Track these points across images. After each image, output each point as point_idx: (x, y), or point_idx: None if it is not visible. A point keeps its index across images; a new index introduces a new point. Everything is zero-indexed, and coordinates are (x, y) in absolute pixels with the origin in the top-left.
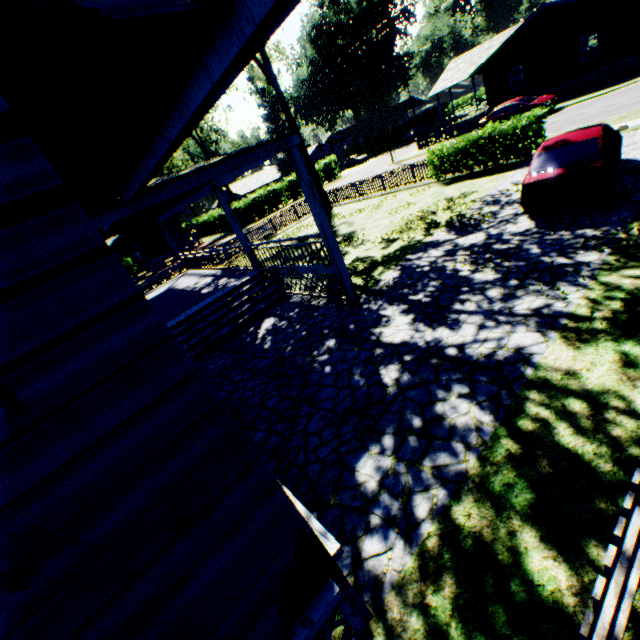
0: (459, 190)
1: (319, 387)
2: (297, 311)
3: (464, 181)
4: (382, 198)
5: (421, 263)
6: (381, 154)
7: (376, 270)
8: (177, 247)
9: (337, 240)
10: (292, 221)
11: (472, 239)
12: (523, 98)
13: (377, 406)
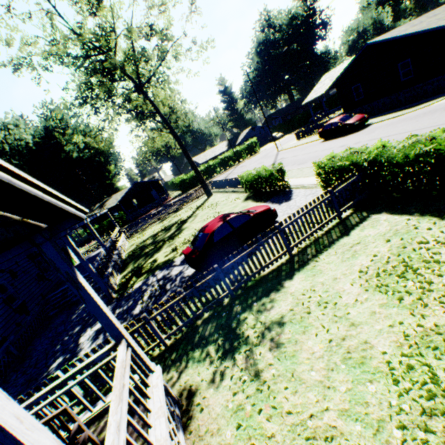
0: (237, 210)
1: (45, 358)
2: (103, 294)
3: (250, 200)
4: (227, 196)
5: (150, 281)
6: (294, 131)
7: (143, 276)
8: (116, 223)
9: (175, 233)
10: (193, 199)
11: (176, 270)
12: (344, 116)
13: (34, 381)
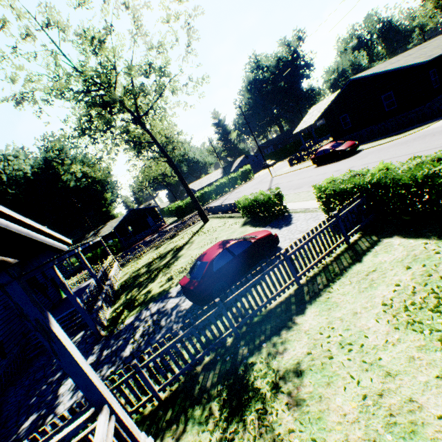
0: (235, 236)
1: (17, 414)
2: (91, 331)
3: (248, 225)
4: (224, 221)
5: (143, 315)
6: (286, 158)
7: (135, 309)
8: (109, 251)
9: (170, 261)
10: (189, 225)
11: (172, 303)
12: (335, 143)
13: None
